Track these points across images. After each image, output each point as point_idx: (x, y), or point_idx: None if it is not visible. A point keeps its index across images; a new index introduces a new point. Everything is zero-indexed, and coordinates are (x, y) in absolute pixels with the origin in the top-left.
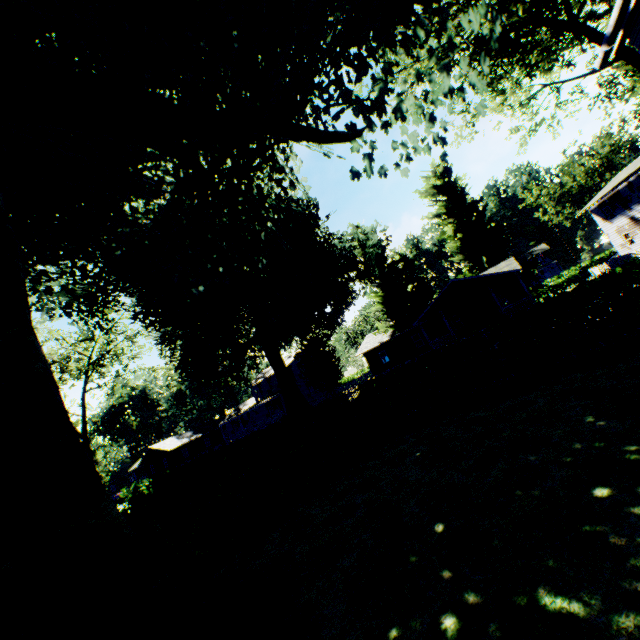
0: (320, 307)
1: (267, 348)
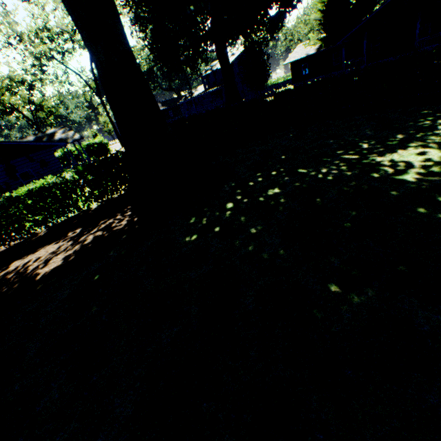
0: (266, 8)
1: (217, 45)
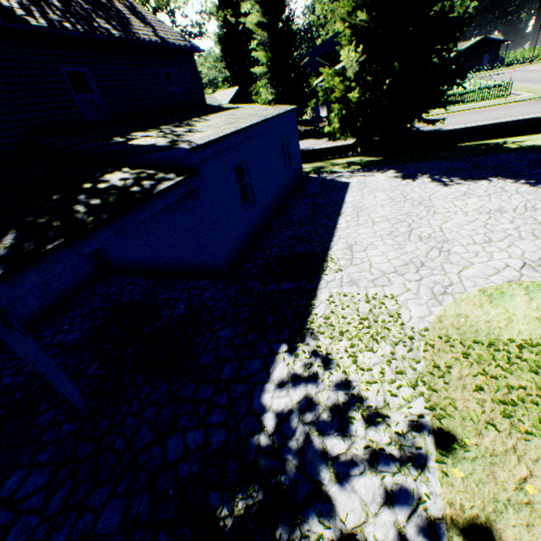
0: None
1: None
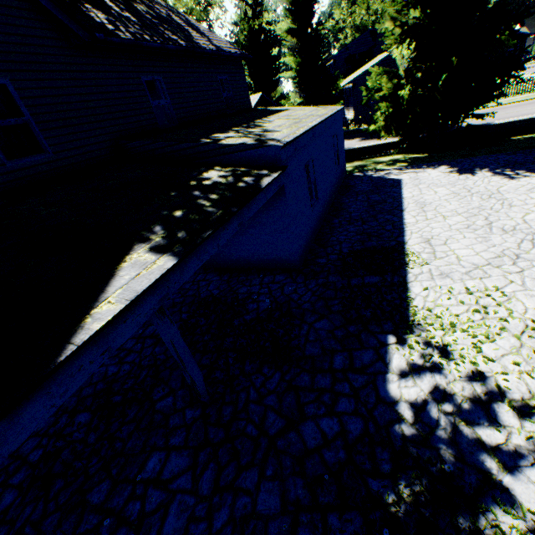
0: None
1: None
